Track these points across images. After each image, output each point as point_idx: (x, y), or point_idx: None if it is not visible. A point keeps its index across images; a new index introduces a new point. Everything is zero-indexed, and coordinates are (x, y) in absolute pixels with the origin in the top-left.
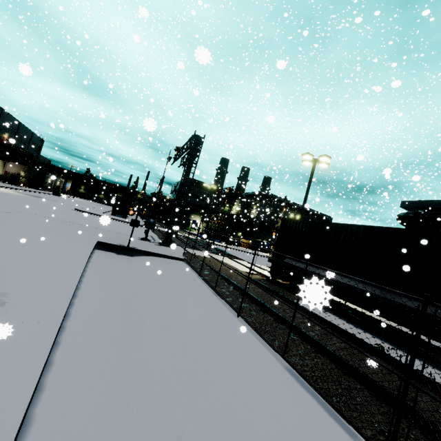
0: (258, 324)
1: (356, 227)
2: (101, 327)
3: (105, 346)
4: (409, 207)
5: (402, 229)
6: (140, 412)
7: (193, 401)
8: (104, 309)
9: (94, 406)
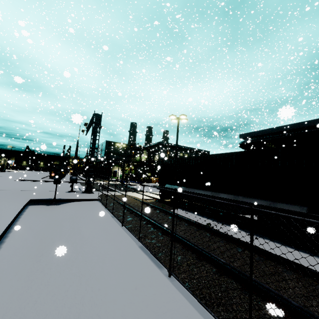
0: (134, 228)
1: (196, 157)
2: (23, 250)
3: (23, 259)
4: (244, 138)
5: (216, 154)
6: (38, 284)
7: (70, 271)
8: (28, 240)
9: (9, 287)
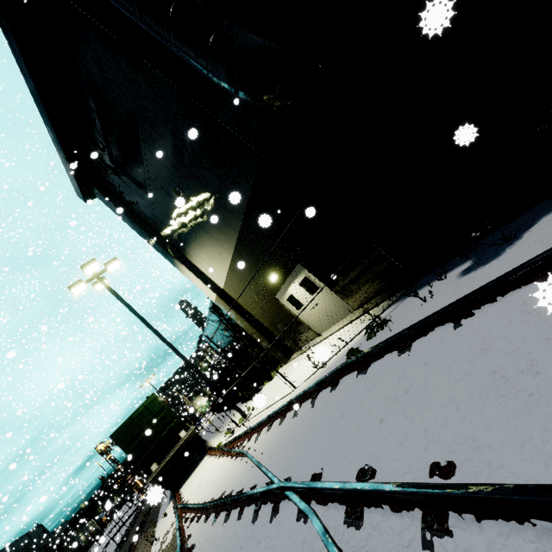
0: None
1: None
2: None
3: None
4: None
5: None
6: None
7: None
8: None
9: None
